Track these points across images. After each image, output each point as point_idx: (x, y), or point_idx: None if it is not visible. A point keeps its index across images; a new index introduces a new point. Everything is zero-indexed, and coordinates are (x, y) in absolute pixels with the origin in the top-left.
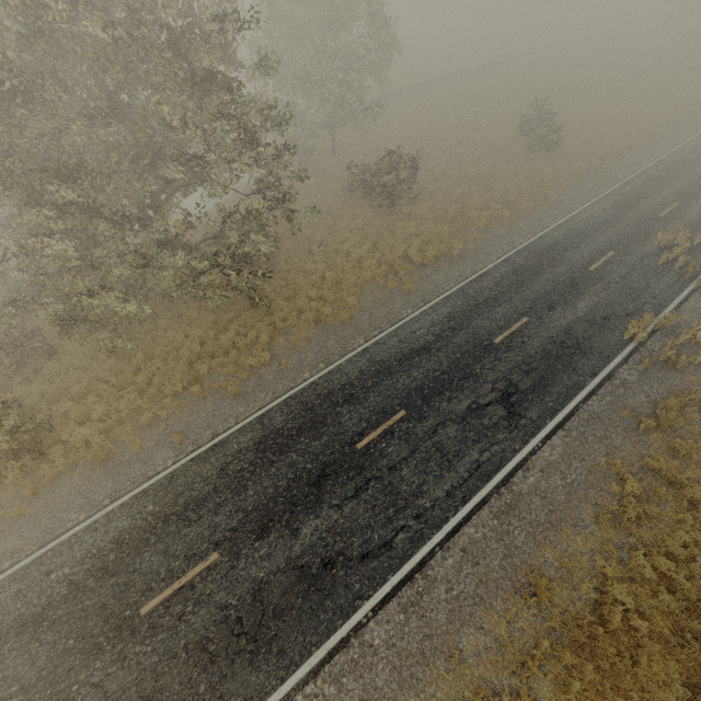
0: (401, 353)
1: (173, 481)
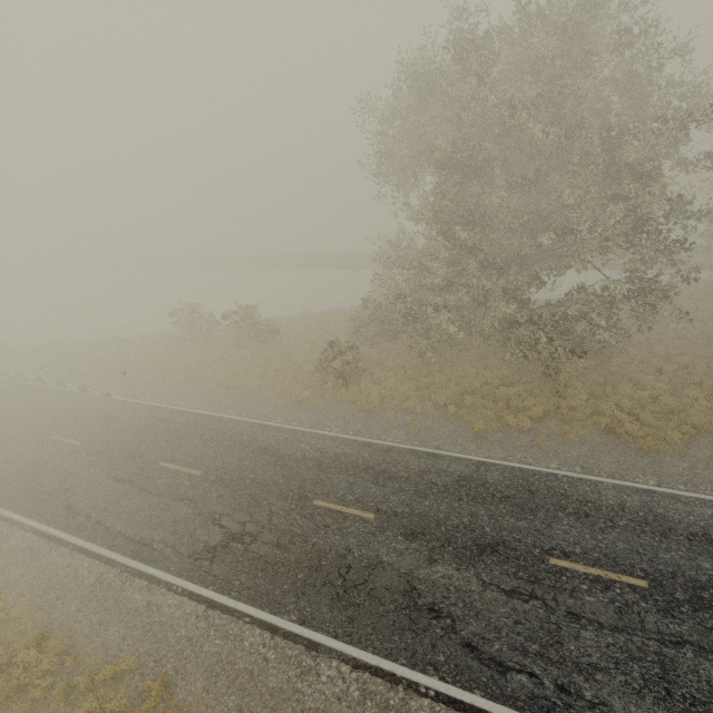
0: (703, 529)
1: (389, 451)
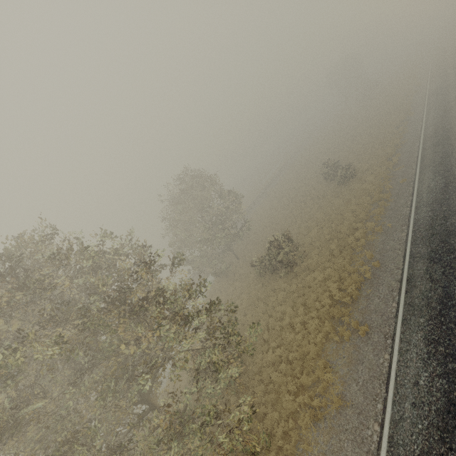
0: (432, 425)
1: None
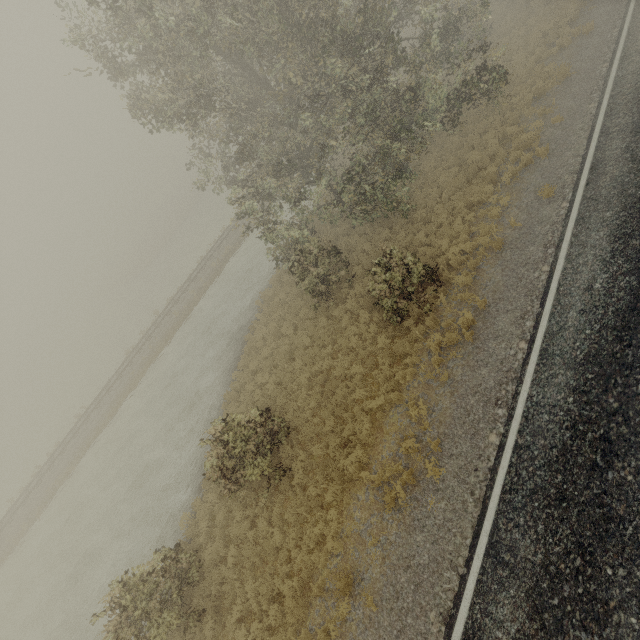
0: None
1: (596, 198)
